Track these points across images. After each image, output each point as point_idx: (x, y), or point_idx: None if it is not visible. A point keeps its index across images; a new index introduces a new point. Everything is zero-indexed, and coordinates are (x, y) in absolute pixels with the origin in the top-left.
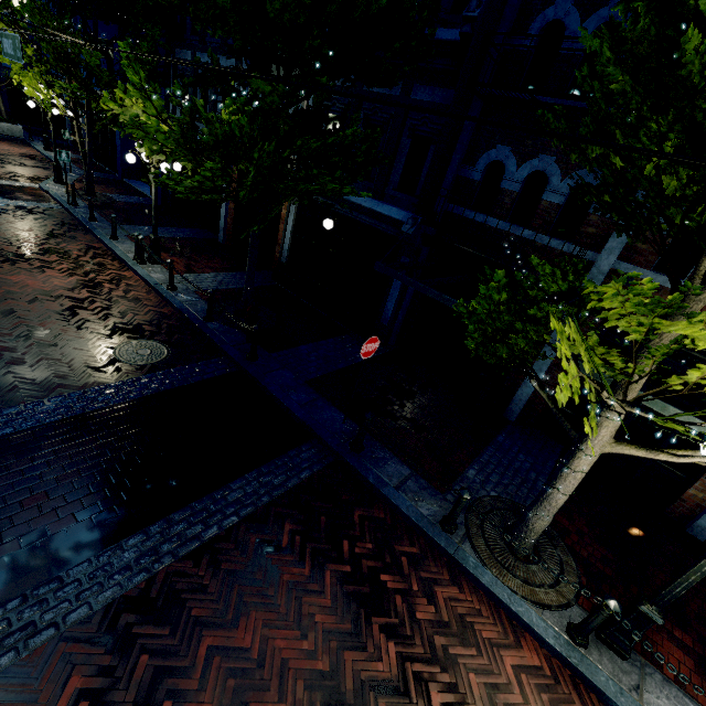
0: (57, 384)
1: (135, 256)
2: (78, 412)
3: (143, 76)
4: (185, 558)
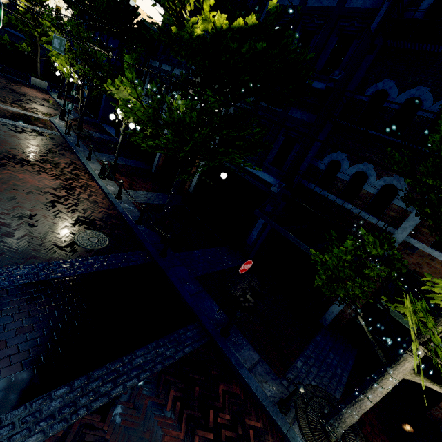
0: (32, 255)
1: (99, 173)
2: (42, 278)
3: (135, 75)
4: (96, 412)
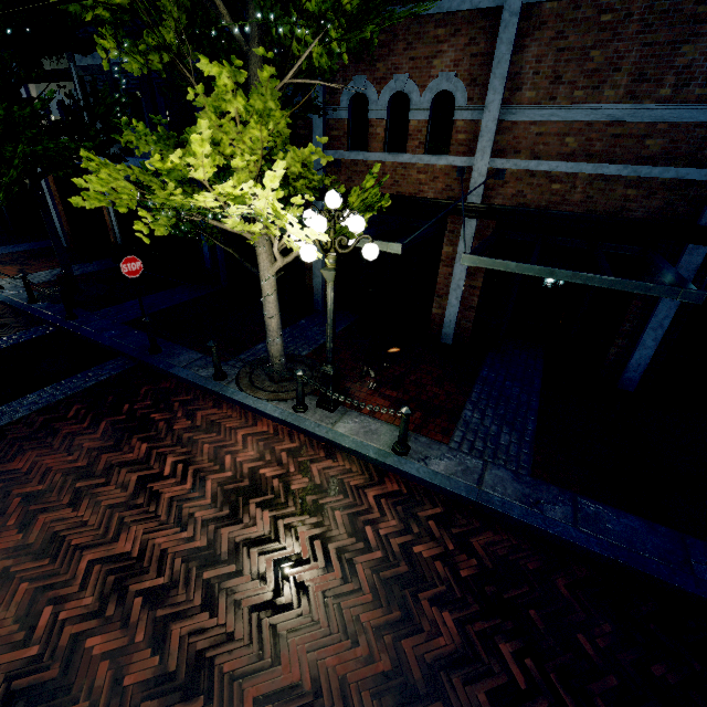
0: None
1: None
2: None
3: None
4: None
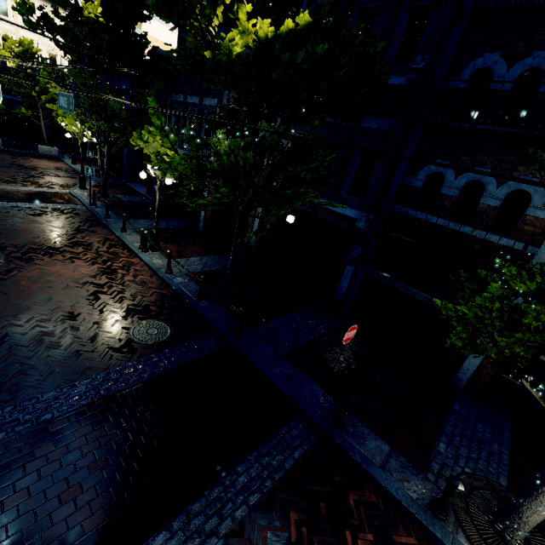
0: (86, 366)
1: (140, 246)
2: (104, 394)
3: (164, 120)
4: None
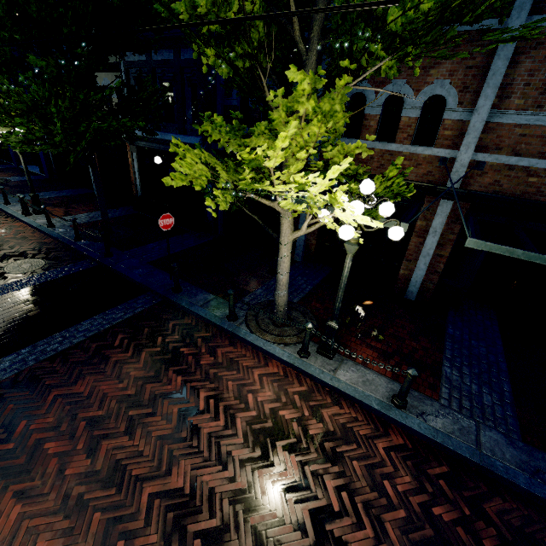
0: None
1: (22, 211)
2: None
3: None
4: (45, 361)
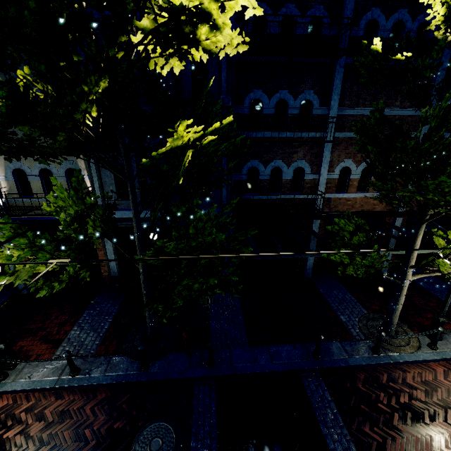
0: None
1: None
2: None
3: (31, 234)
4: None
